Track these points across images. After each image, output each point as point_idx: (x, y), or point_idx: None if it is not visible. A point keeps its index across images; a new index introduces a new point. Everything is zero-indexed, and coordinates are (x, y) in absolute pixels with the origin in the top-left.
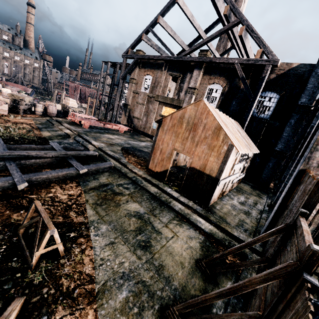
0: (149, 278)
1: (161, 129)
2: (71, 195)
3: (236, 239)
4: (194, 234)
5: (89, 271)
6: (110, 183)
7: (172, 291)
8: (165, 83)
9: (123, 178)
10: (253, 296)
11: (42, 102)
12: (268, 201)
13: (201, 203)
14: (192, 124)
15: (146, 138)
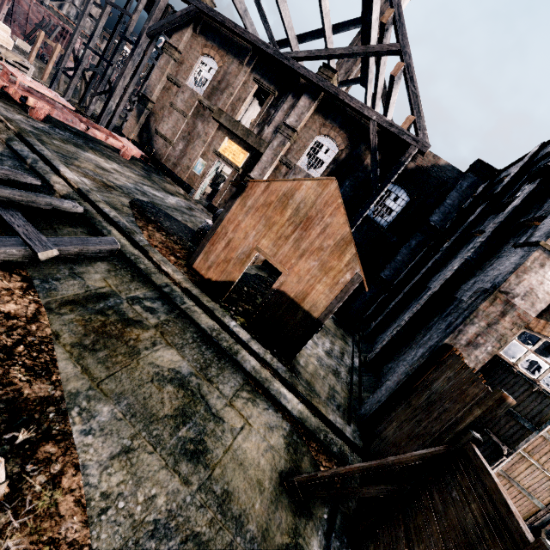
0: (206, 525)
1: (239, 202)
2: (10, 317)
3: (330, 425)
4: (275, 420)
5: (75, 533)
6: (114, 292)
7: (247, 545)
8: (241, 92)
9: (142, 284)
10: (368, 539)
11: None
12: (356, 350)
13: (281, 354)
14: (303, 215)
15: (177, 187)
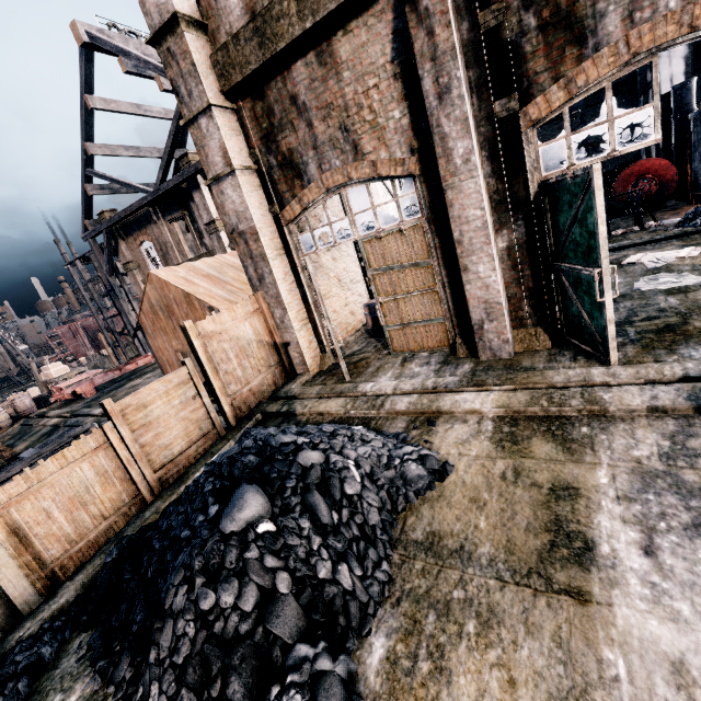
0: None
1: (148, 337)
2: None
3: None
4: None
5: None
6: None
7: None
8: (174, 239)
9: None
10: None
11: (5, 402)
12: None
13: None
14: (165, 308)
15: None
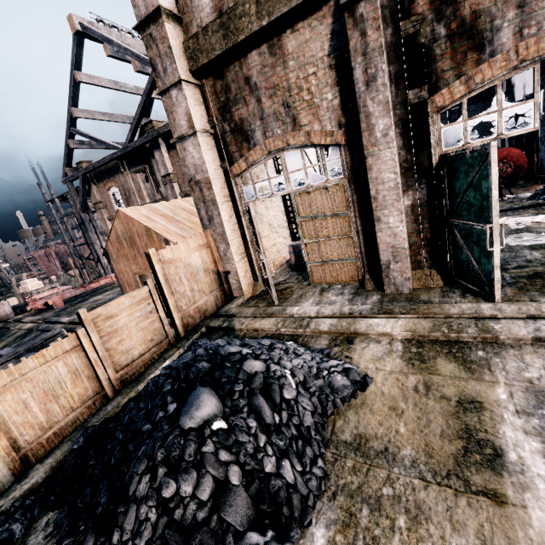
0: None
1: (112, 261)
2: None
3: None
4: None
5: None
6: None
7: None
8: (136, 186)
9: None
10: None
11: None
12: None
13: None
14: (129, 239)
15: None
